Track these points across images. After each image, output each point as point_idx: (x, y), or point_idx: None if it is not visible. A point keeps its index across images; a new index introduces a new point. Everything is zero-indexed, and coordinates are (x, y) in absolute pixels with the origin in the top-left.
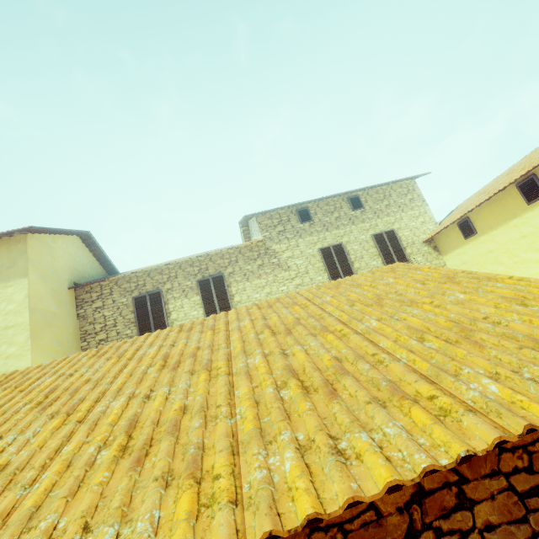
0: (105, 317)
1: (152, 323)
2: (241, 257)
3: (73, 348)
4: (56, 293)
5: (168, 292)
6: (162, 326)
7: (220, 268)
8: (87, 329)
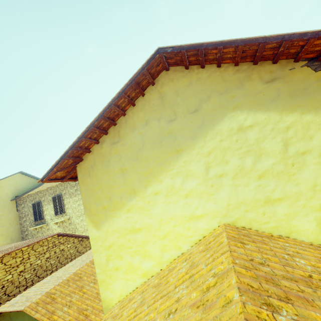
0: (25, 211)
1: (38, 216)
2: (68, 185)
3: (14, 224)
4: (2, 206)
5: (43, 202)
6: (41, 217)
7: (61, 191)
8: (20, 216)
